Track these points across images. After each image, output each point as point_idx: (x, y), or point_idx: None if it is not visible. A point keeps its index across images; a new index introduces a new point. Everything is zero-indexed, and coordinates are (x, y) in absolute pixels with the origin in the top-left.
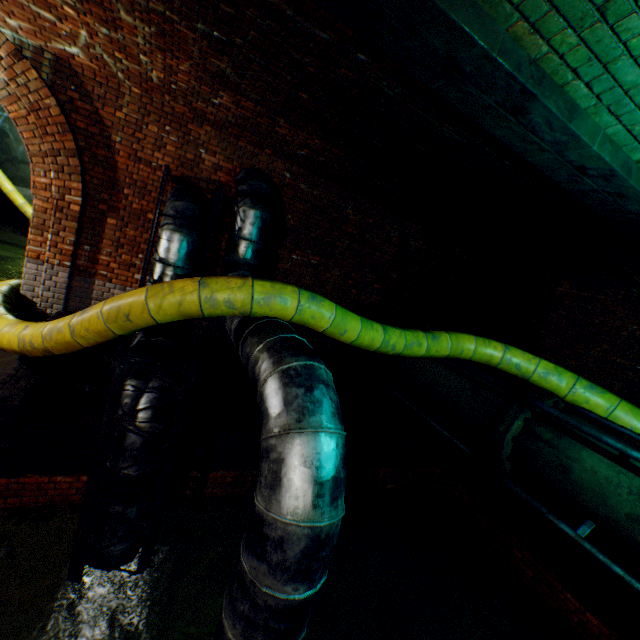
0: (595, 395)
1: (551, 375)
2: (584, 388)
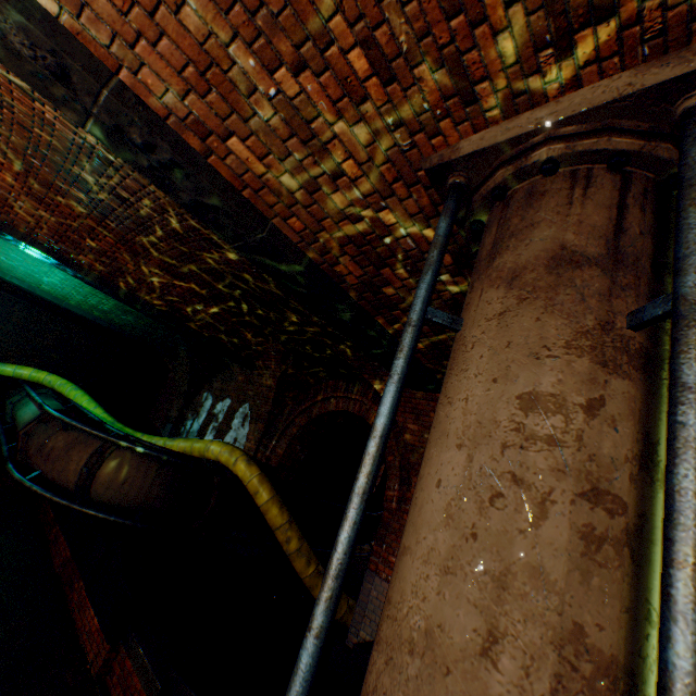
0: (75, 391)
1: (63, 385)
2: (73, 389)
